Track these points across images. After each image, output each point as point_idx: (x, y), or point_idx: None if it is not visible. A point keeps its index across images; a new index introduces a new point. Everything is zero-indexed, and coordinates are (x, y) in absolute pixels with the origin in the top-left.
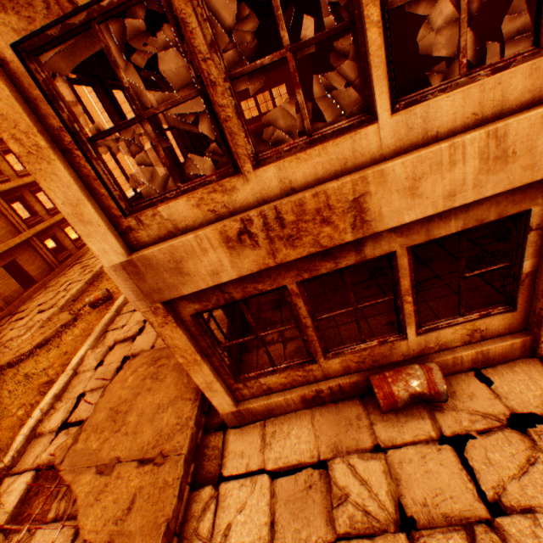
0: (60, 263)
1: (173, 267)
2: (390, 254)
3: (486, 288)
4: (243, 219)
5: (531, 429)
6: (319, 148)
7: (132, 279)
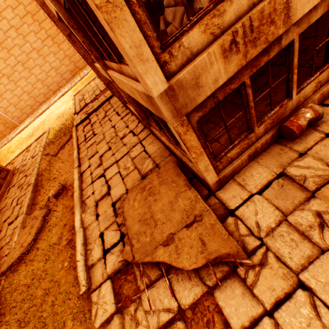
0: None
1: (194, 84)
2: (289, 43)
3: (303, 69)
4: (233, 32)
5: None
6: None
7: (170, 102)
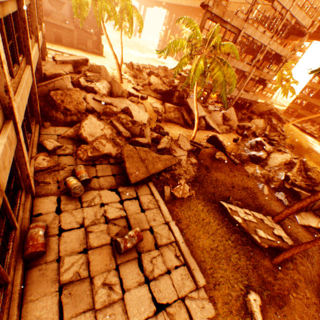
0: None
1: None
2: None
3: None
4: None
5: (62, 209)
6: None
7: None
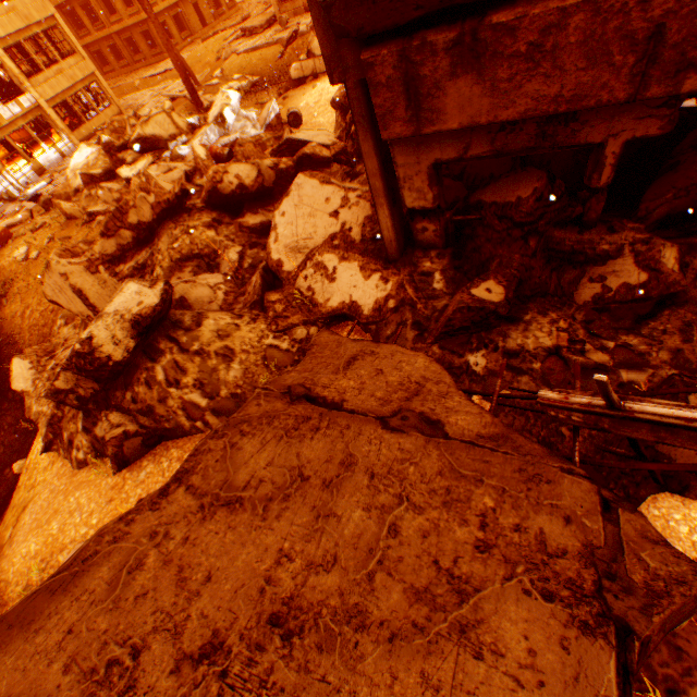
0: (219, 18)
1: None
2: None
3: None
4: None
5: None
6: None
7: None
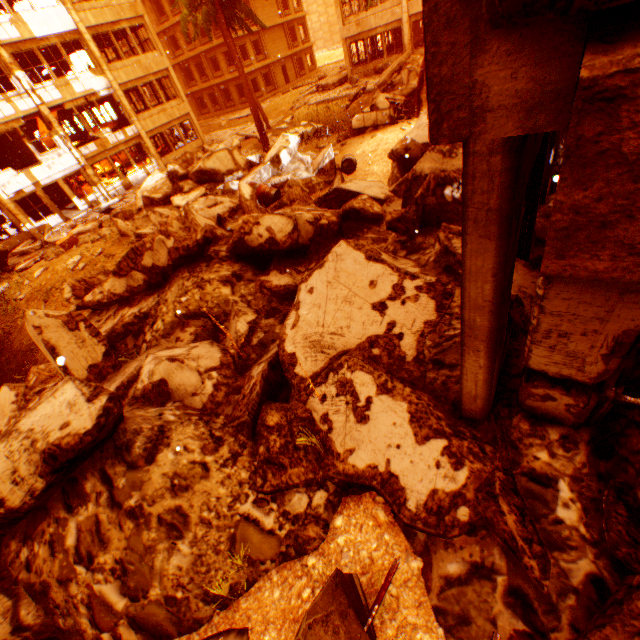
0: (300, 77)
1: (348, 31)
2: (381, 34)
3: None
4: (359, 22)
5: None
6: (371, 10)
7: (342, 33)
